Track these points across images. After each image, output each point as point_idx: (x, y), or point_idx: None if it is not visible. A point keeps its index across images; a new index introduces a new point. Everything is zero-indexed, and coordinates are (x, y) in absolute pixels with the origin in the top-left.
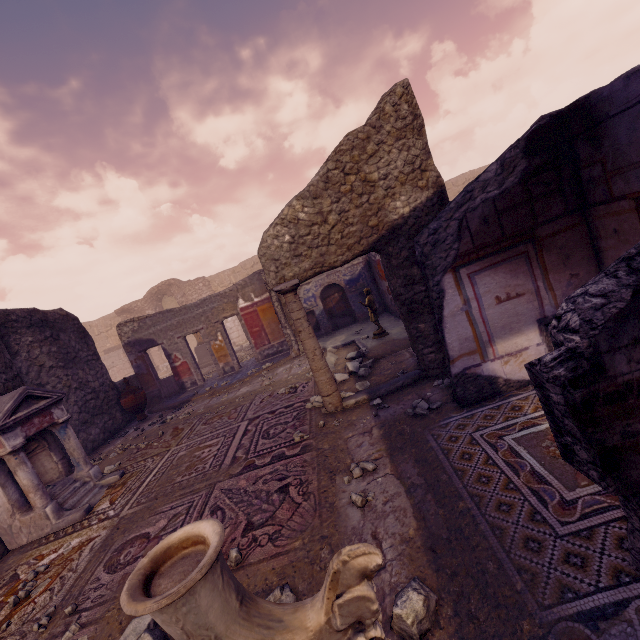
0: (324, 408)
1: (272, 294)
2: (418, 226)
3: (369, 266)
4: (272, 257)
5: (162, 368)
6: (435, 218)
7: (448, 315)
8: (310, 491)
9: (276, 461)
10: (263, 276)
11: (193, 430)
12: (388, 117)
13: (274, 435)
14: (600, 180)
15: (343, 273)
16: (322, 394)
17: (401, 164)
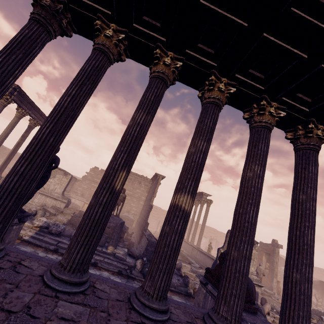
0: None
1: None
2: None
3: None
4: None
5: None
6: None
7: None
8: None
9: None
10: None
11: None
12: None
13: None
14: None
15: None
16: None
17: None
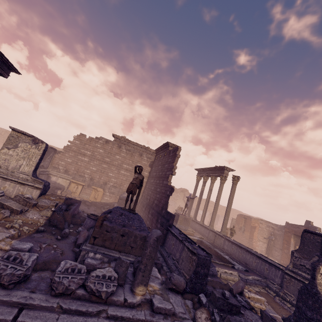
0: None
1: None
2: None
3: None
4: None
5: None
6: None
7: None
8: None
9: None
10: None
11: None
12: None
13: None
14: None
15: None
16: None
17: None
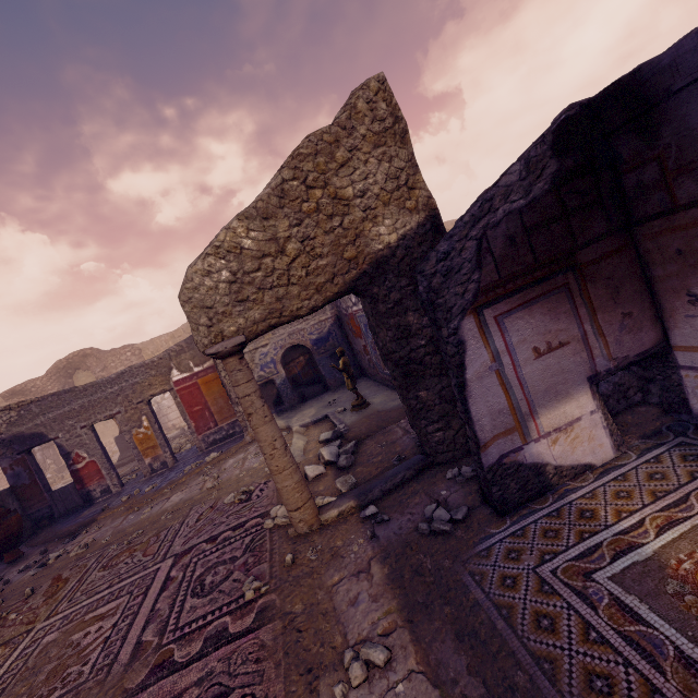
0: (292, 528)
1: (217, 361)
2: (410, 259)
3: (340, 322)
4: (202, 303)
5: None
6: (443, 237)
7: (473, 378)
8: None
9: (211, 650)
10: None
11: (82, 582)
12: (362, 116)
13: (212, 587)
14: (655, 185)
15: (309, 331)
16: (288, 508)
17: (382, 178)
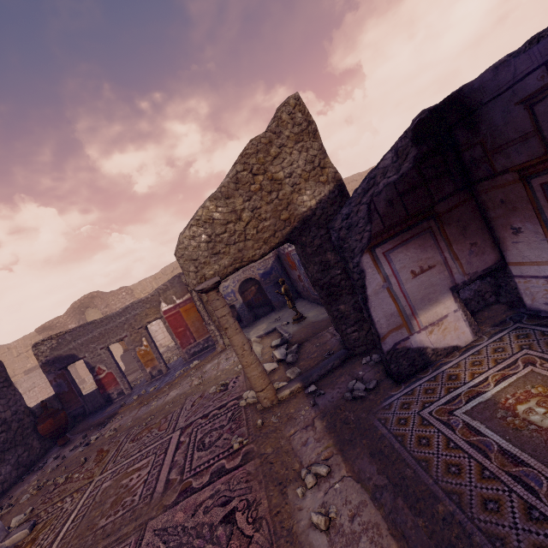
0: (259, 404)
1: (193, 294)
2: (325, 216)
3: (279, 259)
4: (190, 257)
5: (88, 380)
6: (345, 204)
7: (371, 294)
8: (261, 515)
9: (216, 479)
10: (183, 278)
11: (120, 451)
12: (286, 124)
13: (210, 444)
14: (481, 159)
15: (257, 268)
16: (256, 390)
17: (302, 163)
